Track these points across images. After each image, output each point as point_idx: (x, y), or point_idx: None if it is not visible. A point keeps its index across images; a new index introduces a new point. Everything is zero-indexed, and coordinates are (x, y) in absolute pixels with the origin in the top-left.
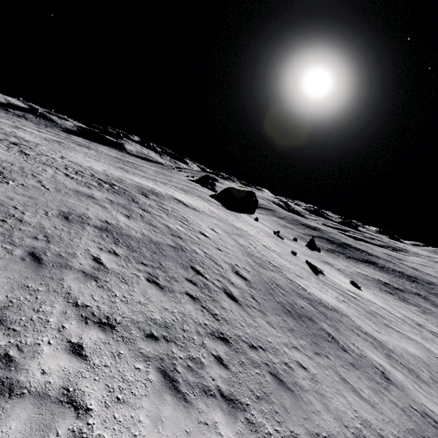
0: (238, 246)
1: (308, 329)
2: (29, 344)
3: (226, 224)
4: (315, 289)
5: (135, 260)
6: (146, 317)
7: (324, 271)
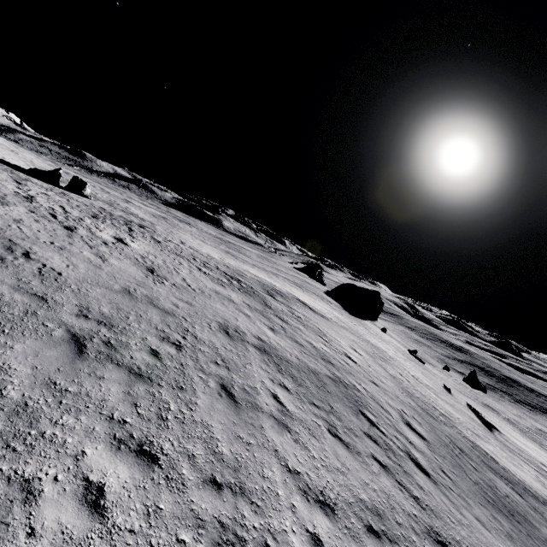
0: (390, 377)
1: (531, 539)
2: (278, 530)
3: (362, 339)
4: (506, 460)
5: (306, 398)
6: (355, 497)
7: (494, 423)
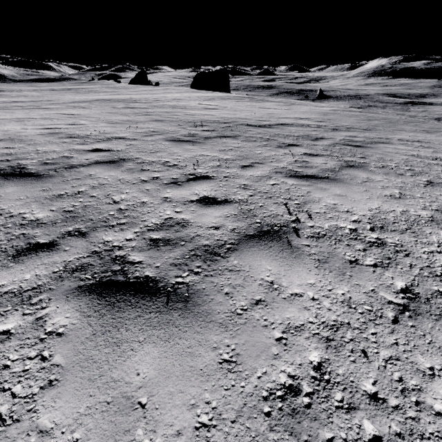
0: None
1: None
2: None
3: None
4: None
5: None
6: None
7: None
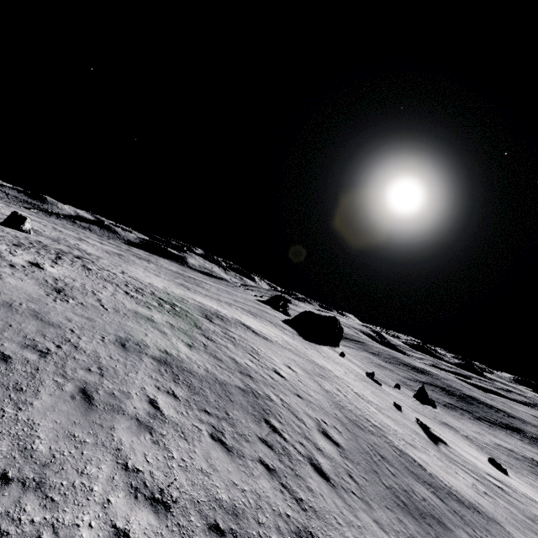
0: (323, 392)
1: None
2: (67, 524)
3: (305, 359)
4: (438, 468)
5: (196, 406)
6: (210, 496)
7: (445, 438)
